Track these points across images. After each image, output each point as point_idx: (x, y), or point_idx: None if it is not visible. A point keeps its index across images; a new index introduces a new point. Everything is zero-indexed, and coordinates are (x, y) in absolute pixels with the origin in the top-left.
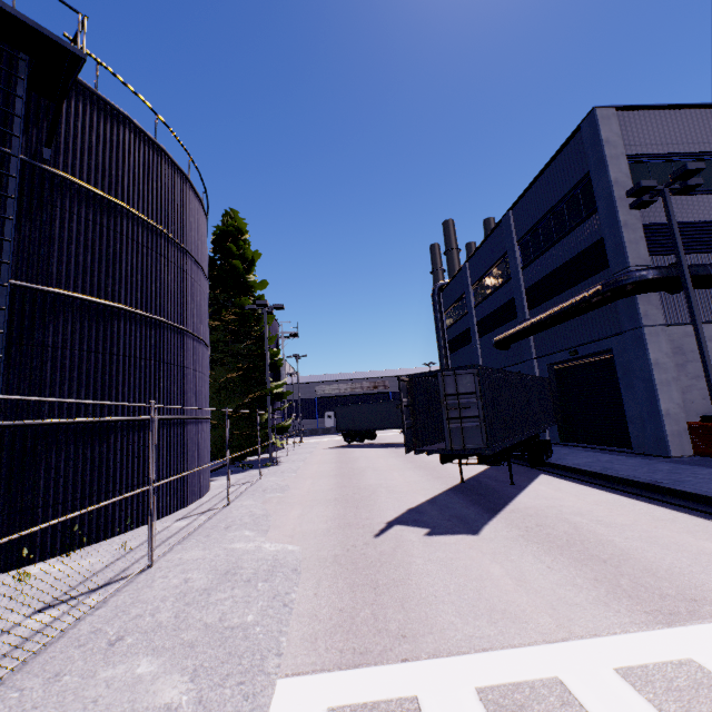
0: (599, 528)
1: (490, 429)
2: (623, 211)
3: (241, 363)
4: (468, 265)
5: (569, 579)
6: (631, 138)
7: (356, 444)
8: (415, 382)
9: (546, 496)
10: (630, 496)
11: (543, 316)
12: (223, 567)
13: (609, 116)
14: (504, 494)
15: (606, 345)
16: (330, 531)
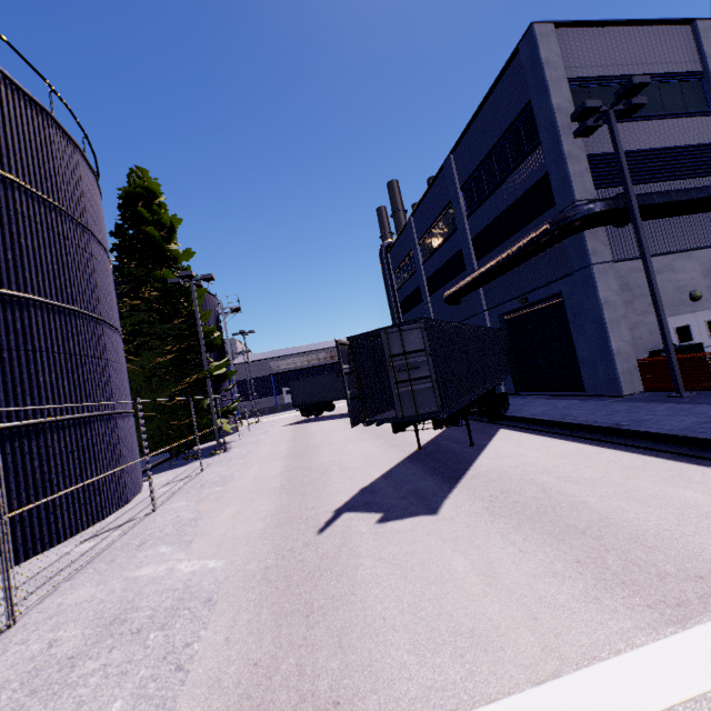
0: (569, 488)
1: (444, 390)
2: (567, 141)
3: (172, 345)
4: (413, 219)
5: (546, 565)
6: (571, 59)
7: (315, 417)
8: (358, 345)
9: (508, 454)
10: (593, 443)
11: (491, 264)
12: (111, 613)
13: (547, 33)
14: (464, 457)
15: (556, 289)
16: (267, 531)
